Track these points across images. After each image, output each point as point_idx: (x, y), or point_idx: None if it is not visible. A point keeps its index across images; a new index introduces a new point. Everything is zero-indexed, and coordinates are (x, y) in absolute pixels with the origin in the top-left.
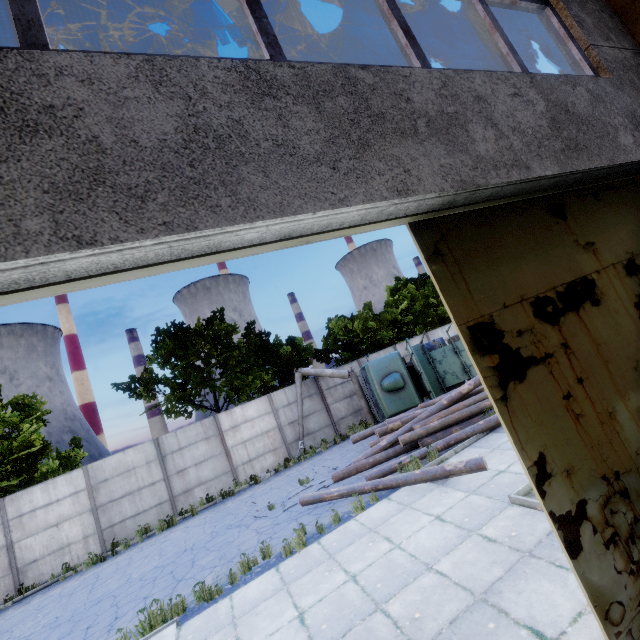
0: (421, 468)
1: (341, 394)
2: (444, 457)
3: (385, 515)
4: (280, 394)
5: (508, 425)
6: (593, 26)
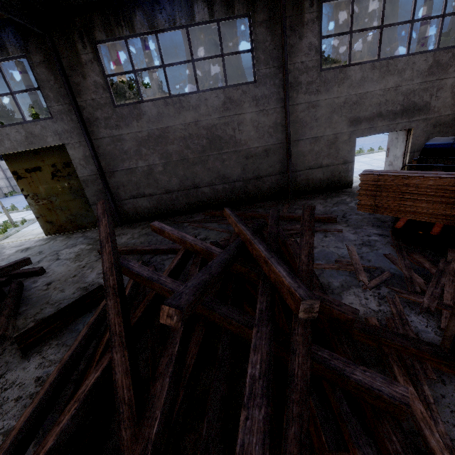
0: None
1: None
2: None
3: None
4: None
5: (18, 184)
6: (53, 97)
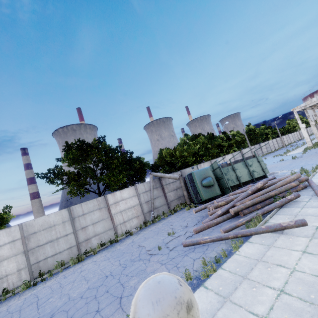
0: (258, 225)
1: (172, 188)
2: (266, 219)
3: (259, 251)
4: (141, 186)
5: None
6: None
